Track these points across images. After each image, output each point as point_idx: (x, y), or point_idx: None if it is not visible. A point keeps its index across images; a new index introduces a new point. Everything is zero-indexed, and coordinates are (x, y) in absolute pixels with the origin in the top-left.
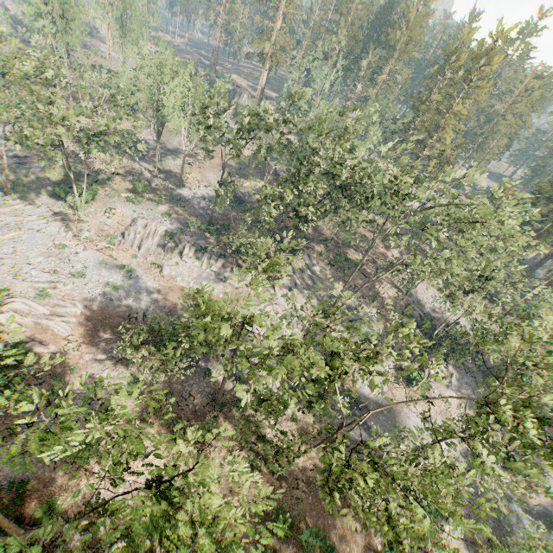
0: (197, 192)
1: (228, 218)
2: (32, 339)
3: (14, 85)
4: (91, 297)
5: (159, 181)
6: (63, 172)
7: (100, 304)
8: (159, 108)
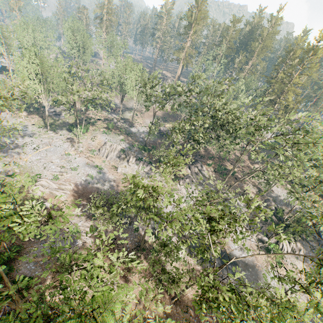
0: (140, 129)
1: (155, 143)
2: (47, 200)
3: (56, 76)
4: (79, 181)
5: (120, 123)
6: (74, 118)
7: (83, 185)
8: (123, 86)
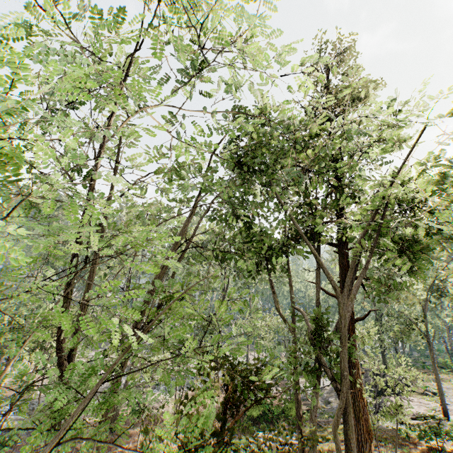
0: None
1: None
2: None
3: None
4: None
5: None
6: None
7: None
8: None
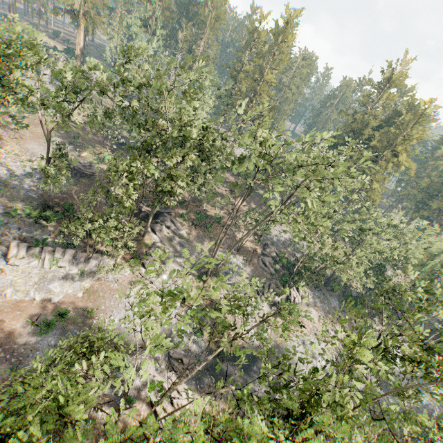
0: (18, 169)
1: (69, 195)
2: None
3: None
4: None
5: None
6: None
7: None
8: None
